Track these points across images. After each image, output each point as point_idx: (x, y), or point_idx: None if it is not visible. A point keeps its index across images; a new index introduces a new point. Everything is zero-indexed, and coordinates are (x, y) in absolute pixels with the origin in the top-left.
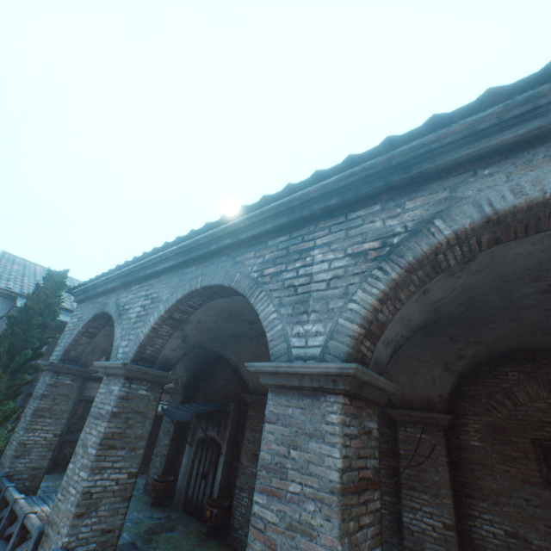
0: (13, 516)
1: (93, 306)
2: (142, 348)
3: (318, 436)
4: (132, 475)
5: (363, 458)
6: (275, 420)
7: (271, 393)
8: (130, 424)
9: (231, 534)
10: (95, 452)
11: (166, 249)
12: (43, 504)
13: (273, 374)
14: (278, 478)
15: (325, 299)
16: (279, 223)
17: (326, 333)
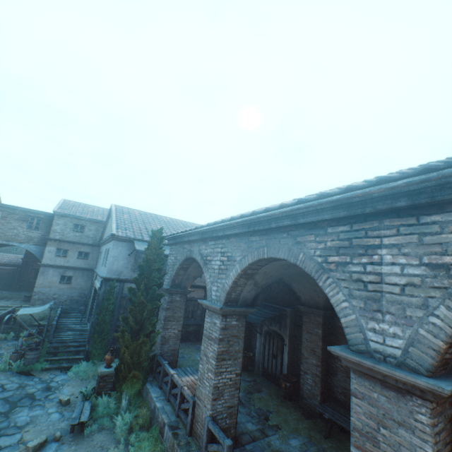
0: (173, 382)
1: (182, 250)
2: (228, 294)
3: (406, 426)
4: (237, 374)
5: (448, 442)
6: (361, 397)
7: (353, 373)
8: (230, 344)
9: (301, 400)
10: (214, 363)
11: (232, 220)
12: (185, 375)
13: (355, 362)
14: (370, 444)
15: (399, 304)
16: (338, 215)
17: (405, 338)
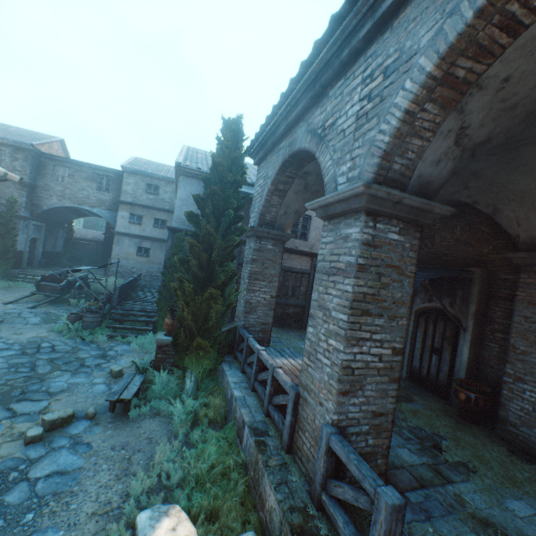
0: (260, 364)
1: (275, 156)
2: (385, 160)
3: None
4: (395, 352)
5: None
6: None
7: None
8: (383, 284)
9: (502, 426)
10: (344, 318)
11: None
12: (280, 356)
13: None
14: None
15: None
16: None
17: None
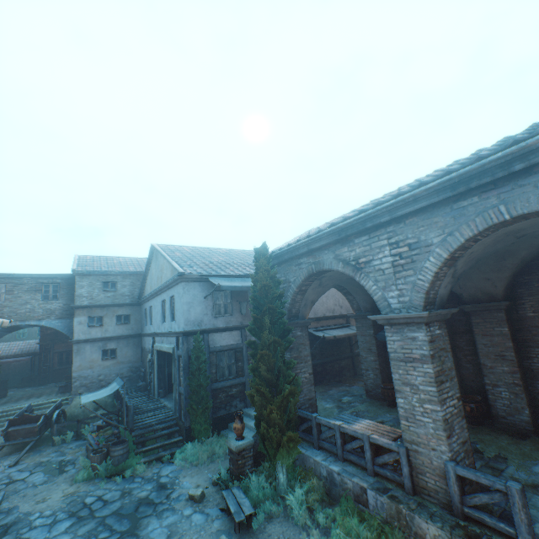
0: (342, 436)
1: (296, 267)
2: (427, 294)
3: None
4: (458, 399)
5: None
6: None
7: None
8: (441, 361)
9: (497, 420)
10: (433, 389)
11: (415, 189)
12: (348, 424)
13: None
14: None
15: None
16: None
17: None
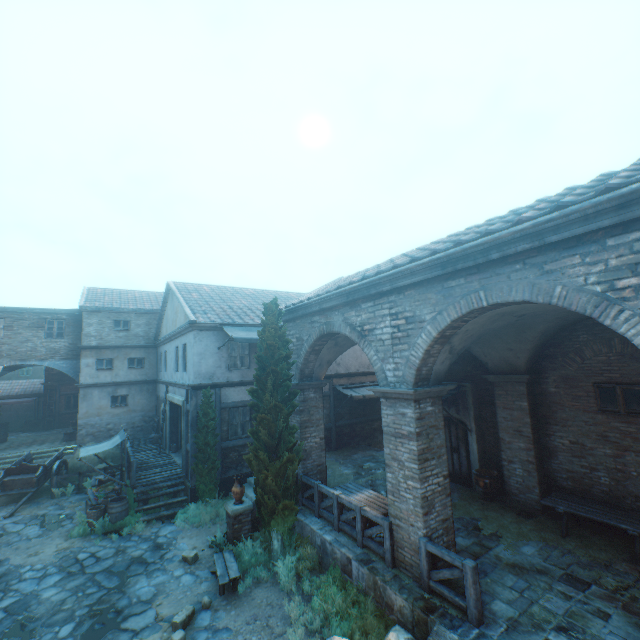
0: (340, 506)
1: (309, 325)
2: (418, 371)
3: None
4: (445, 477)
5: None
6: None
7: None
8: (430, 438)
9: (509, 498)
10: (416, 467)
11: (410, 263)
12: (350, 493)
13: None
14: None
15: None
16: (630, 216)
17: None
